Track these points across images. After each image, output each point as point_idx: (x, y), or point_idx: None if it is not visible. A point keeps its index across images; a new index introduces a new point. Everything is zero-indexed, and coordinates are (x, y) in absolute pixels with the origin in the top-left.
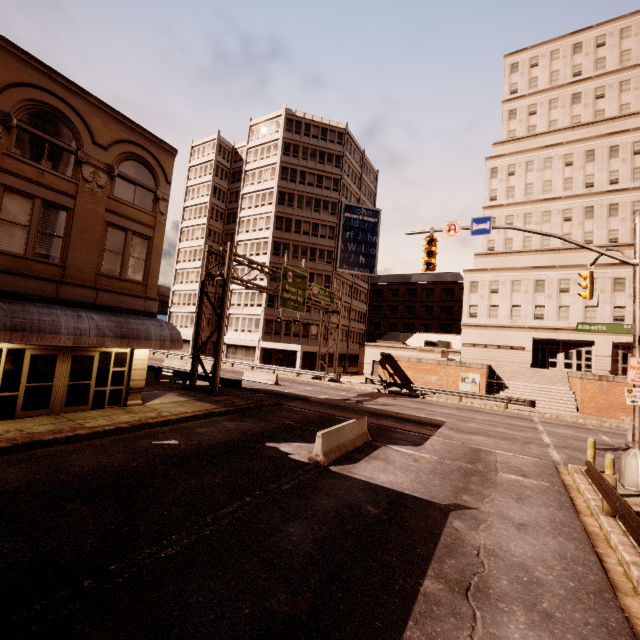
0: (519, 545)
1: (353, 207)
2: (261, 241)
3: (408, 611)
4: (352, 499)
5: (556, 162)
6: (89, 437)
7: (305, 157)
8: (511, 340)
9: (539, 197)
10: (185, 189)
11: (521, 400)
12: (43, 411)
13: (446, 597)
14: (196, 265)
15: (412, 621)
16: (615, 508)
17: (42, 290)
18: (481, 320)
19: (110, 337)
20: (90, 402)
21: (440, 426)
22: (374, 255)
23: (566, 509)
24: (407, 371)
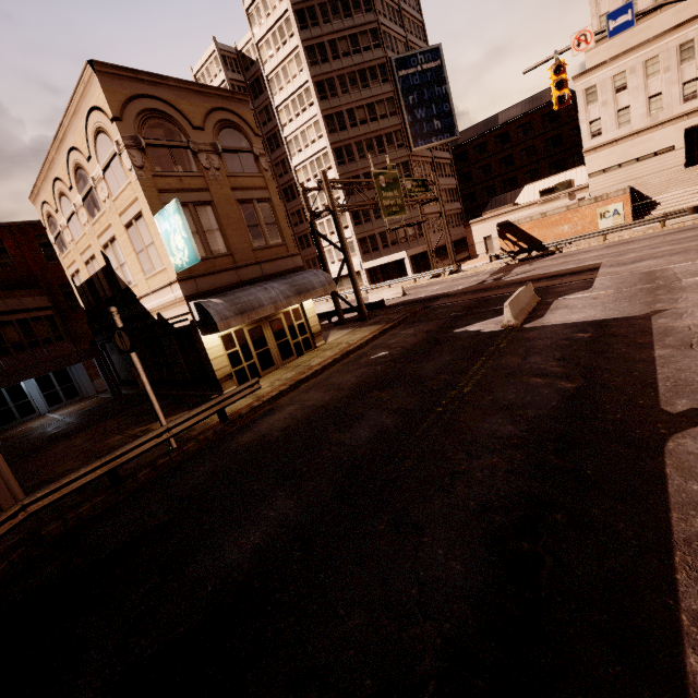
0: None
1: (405, 59)
2: (319, 155)
3: (653, 365)
4: (562, 335)
5: None
6: (323, 370)
7: (326, 19)
8: (653, 145)
9: None
10: None
11: (681, 211)
12: (273, 368)
13: (676, 353)
14: None
15: (659, 367)
16: None
17: (230, 279)
18: (608, 135)
19: (292, 297)
20: (294, 353)
21: (598, 268)
22: (449, 111)
23: None
24: (532, 232)
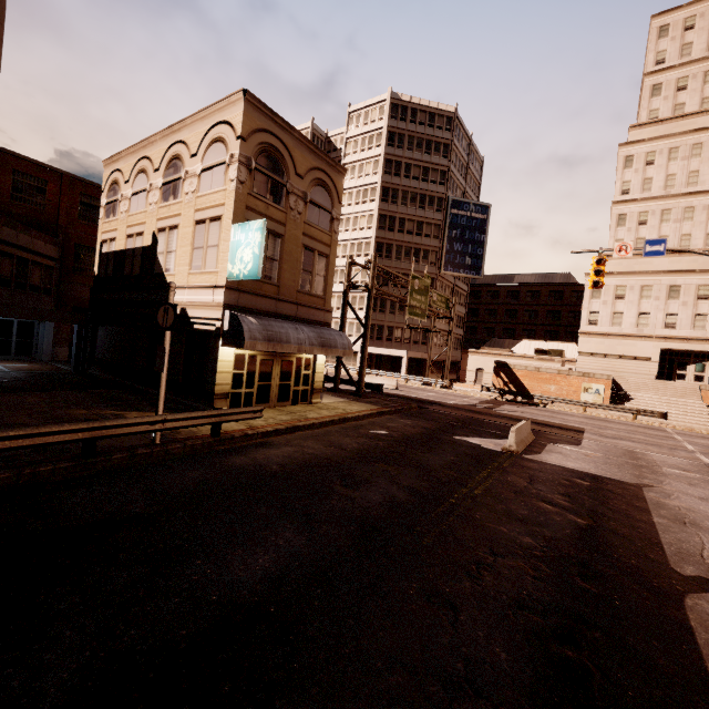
0: (707, 508)
1: (461, 202)
2: (362, 241)
3: (654, 528)
4: (562, 475)
5: (707, 149)
6: (319, 426)
7: (410, 147)
8: (635, 350)
9: (682, 190)
10: None
11: (652, 412)
12: (266, 405)
13: (673, 525)
14: None
15: (660, 532)
16: None
17: (268, 306)
18: (602, 328)
19: (316, 346)
20: (290, 399)
21: (582, 432)
22: (481, 255)
23: None
24: (523, 380)
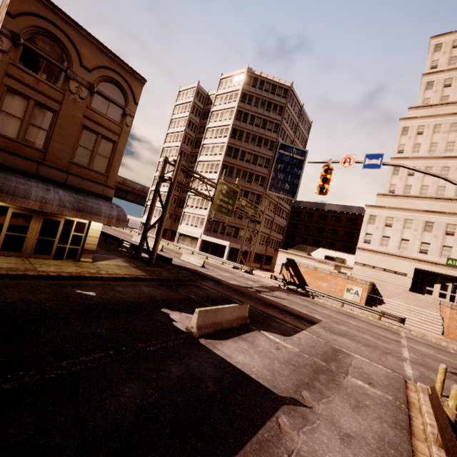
0: None
1: (287, 146)
2: (214, 163)
3: None
4: (200, 372)
5: None
6: (35, 278)
7: (256, 105)
8: (396, 266)
9: (441, 154)
10: (170, 120)
11: (393, 316)
12: (16, 254)
13: None
14: (168, 174)
15: None
16: (447, 447)
17: (26, 167)
18: (373, 246)
19: (69, 208)
20: (53, 254)
21: (315, 323)
22: (297, 184)
23: (400, 428)
24: (305, 275)
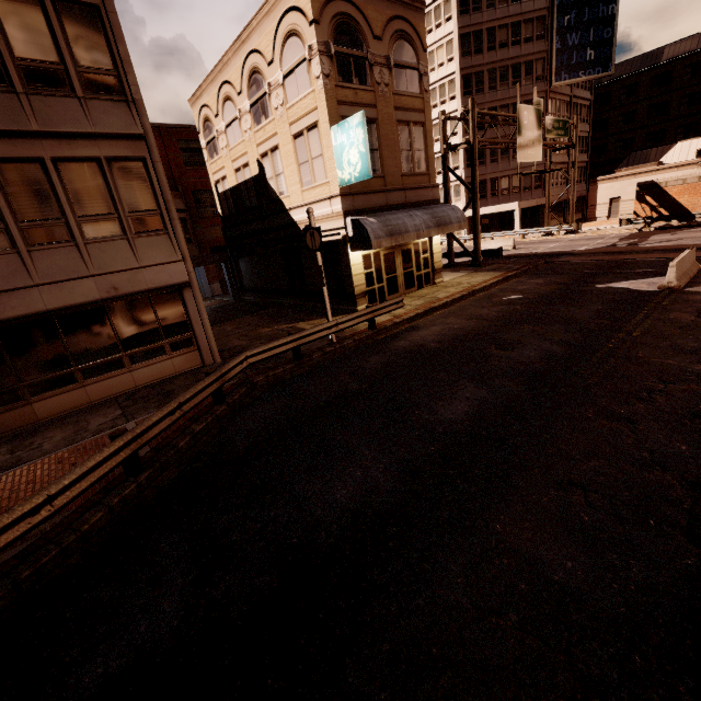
0: None
1: None
2: (444, 82)
3: None
4: None
5: None
6: (451, 303)
7: None
8: None
9: None
10: None
11: None
12: (396, 295)
13: None
14: None
15: None
16: None
17: (379, 201)
18: None
19: (432, 228)
20: (415, 285)
21: None
22: (610, 39)
23: None
24: (680, 198)
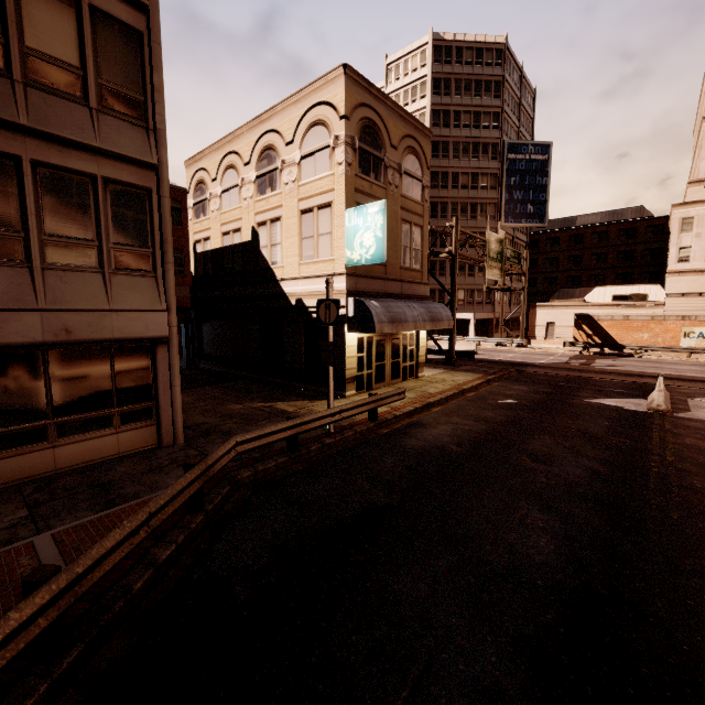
0: None
1: (518, 145)
2: None
3: None
4: None
5: None
6: (445, 400)
7: (458, 92)
8: None
9: None
10: None
11: None
12: (382, 384)
13: None
14: None
15: None
16: None
17: (379, 287)
18: (695, 264)
19: (427, 321)
20: (400, 376)
21: None
22: (544, 201)
23: None
24: (610, 330)
